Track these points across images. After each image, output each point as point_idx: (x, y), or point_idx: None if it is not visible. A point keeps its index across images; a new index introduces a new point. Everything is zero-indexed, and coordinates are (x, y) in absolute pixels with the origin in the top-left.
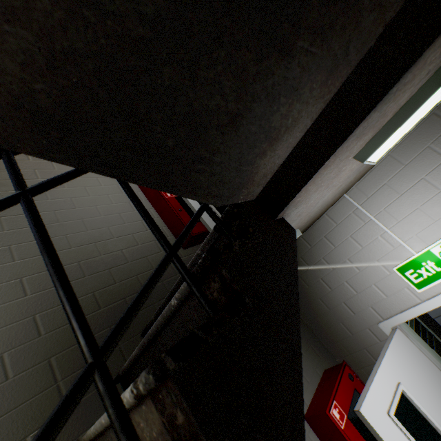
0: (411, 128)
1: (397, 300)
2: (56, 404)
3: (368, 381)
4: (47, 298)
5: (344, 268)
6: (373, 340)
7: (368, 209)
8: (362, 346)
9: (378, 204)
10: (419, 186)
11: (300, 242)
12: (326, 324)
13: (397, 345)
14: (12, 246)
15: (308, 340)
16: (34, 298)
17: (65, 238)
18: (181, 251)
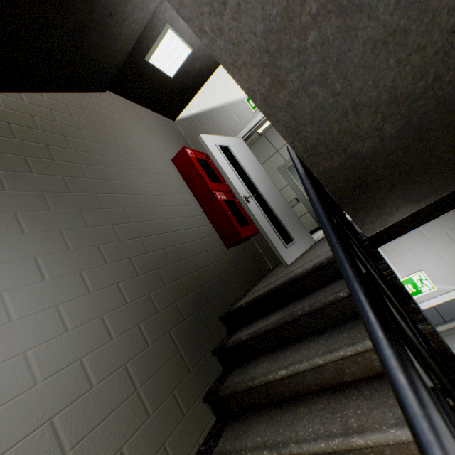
0: None
1: None
2: (184, 368)
3: None
4: (153, 279)
5: None
6: None
7: None
8: None
9: None
10: (415, 233)
11: None
12: None
13: None
14: (113, 225)
15: None
16: (144, 278)
17: (148, 224)
18: (226, 250)
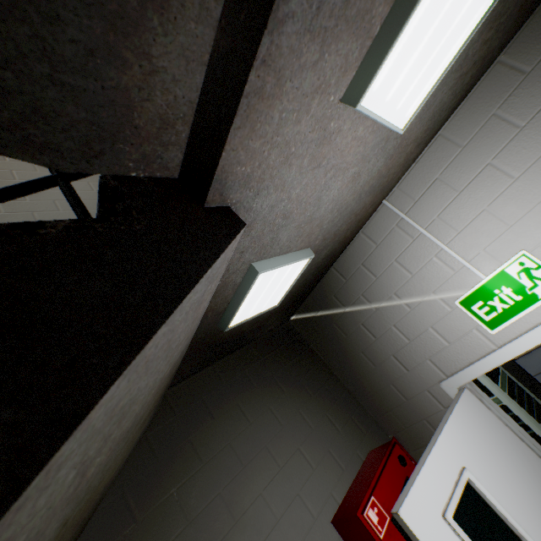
0: (448, 64)
1: (464, 348)
2: None
3: (417, 467)
4: None
5: (390, 307)
6: (434, 407)
7: (416, 218)
8: (421, 416)
9: (430, 210)
10: (485, 176)
11: (331, 275)
12: (373, 388)
13: (463, 412)
14: None
15: (348, 410)
16: None
17: None
18: None
